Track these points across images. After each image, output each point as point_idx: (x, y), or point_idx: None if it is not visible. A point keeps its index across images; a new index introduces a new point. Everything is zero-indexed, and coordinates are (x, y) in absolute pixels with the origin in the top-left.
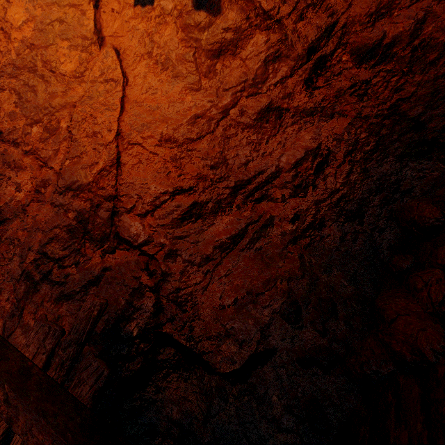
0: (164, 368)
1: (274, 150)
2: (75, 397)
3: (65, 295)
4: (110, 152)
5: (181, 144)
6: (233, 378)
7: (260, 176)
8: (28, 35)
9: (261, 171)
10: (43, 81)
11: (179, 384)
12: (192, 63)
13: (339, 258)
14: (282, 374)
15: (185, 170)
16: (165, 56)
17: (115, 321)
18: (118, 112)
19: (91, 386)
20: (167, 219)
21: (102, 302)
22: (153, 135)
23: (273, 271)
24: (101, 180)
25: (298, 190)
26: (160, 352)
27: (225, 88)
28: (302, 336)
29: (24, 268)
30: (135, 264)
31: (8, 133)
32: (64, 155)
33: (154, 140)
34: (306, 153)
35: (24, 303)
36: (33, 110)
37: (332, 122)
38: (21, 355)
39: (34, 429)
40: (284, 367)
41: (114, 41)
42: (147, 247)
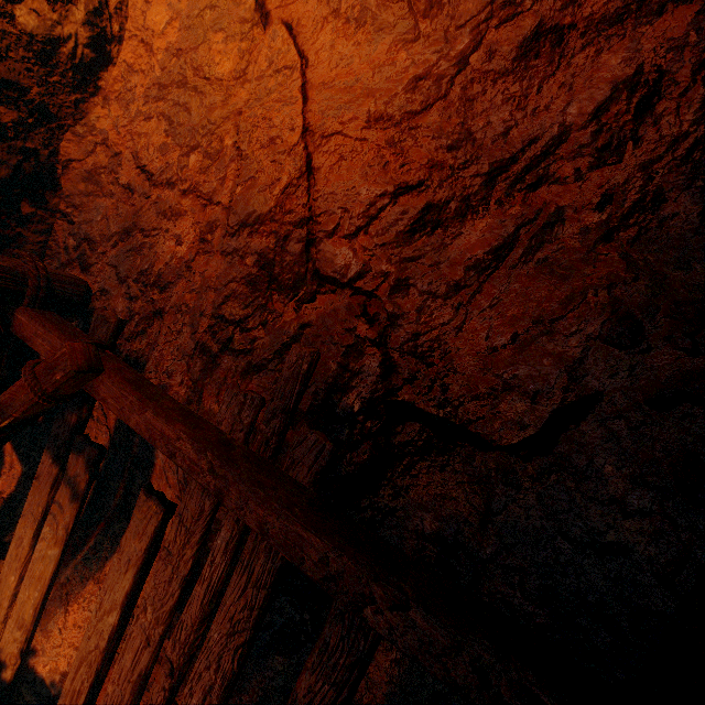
0: (405, 457)
1: (553, 100)
2: (292, 477)
3: (254, 366)
4: (295, 159)
5: (398, 122)
6: (525, 451)
7: (532, 147)
8: (173, 39)
9: (532, 139)
10: (196, 93)
11: (431, 478)
12: (403, 3)
13: (702, 247)
14: (619, 429)
15: (409, 158)
16: (359, 7)
17: (325, 394)
18: (300, 104)
19: (310, 467)
20: (389, 234)
21: (313, 351)
22: (356, 116)
23: (576, 283)
24: (286, 201)
25: (605, 154)
26: (397, 433)
27: (459, 25)
28: (652, 363)
29: (197, 339)
30: (346, 311)
31: (160, 173)
32: (233, 181)
33: (358, 123)
34: (615, 88)
35: (202, 384)
36: (187, 134)
37: (661, 21)
38: (217, 428)
39: (251, 502)
40: (620, 417)
41: (283, 13)
42: (361, 282)
